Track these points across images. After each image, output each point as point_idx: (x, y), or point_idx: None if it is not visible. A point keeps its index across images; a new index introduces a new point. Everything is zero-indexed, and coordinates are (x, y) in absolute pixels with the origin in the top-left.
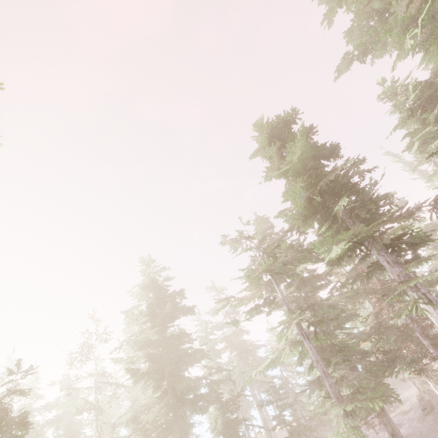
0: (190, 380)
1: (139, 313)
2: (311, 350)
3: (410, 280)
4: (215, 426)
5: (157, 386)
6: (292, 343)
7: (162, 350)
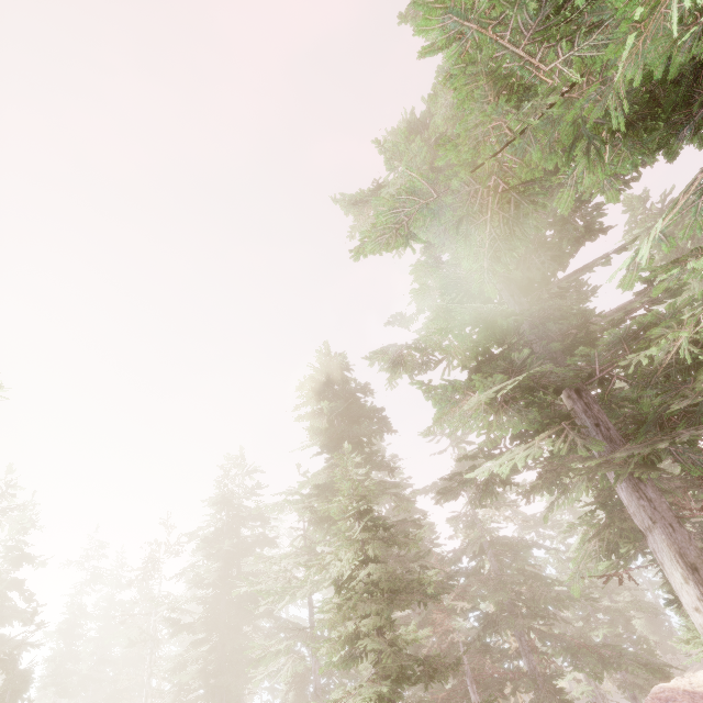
0: (246, 640)
1: (201, 541)
2: (314, 674)
3: (363, 653)
4: (283, 697)
5: (201, 641)
6: (298, 658)
7: (217, 596)
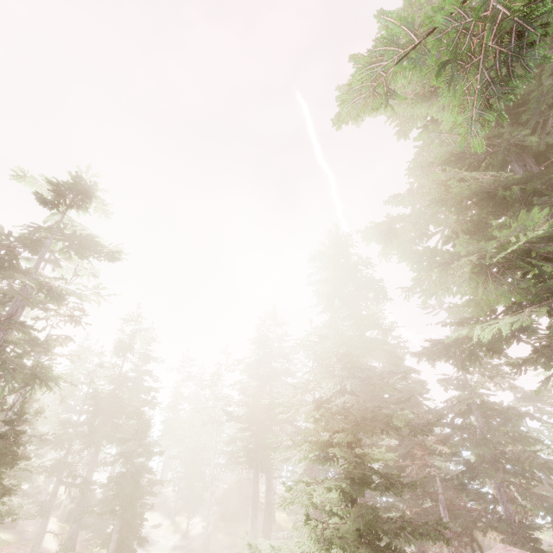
0: (273, 435)
1: (246, 366)
2: (314, 467)
3: None
4: (299, 477)
5: (245, 429)
6: (304, 454)
7: (255, 403)
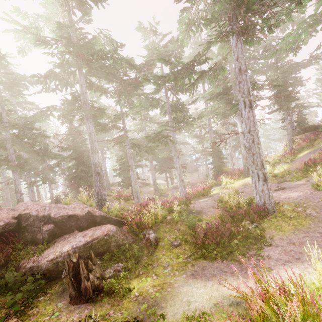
0: None
1: None
2: None
3: None
4: None
5: None
6: None
7: None
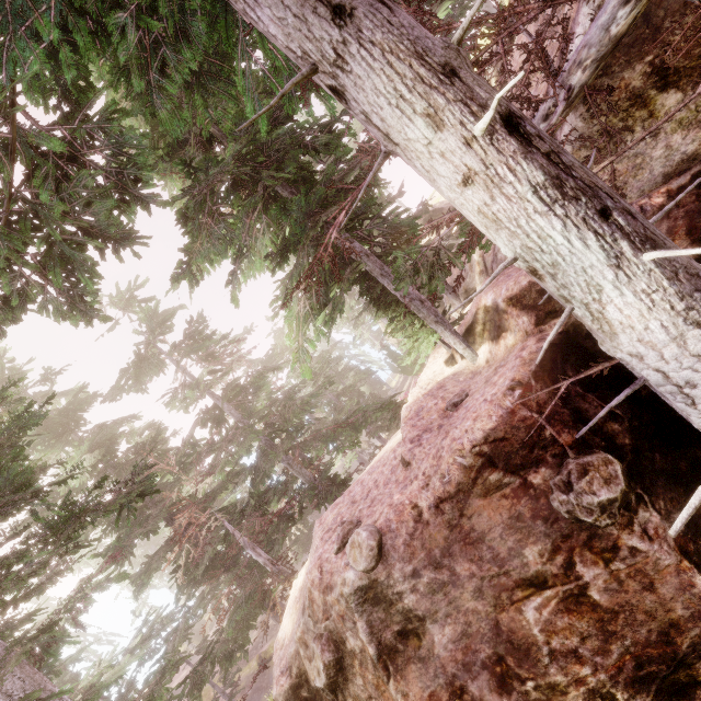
0: None
1: None
2: None
3: None
4: None
5: None
6: None
7: None
